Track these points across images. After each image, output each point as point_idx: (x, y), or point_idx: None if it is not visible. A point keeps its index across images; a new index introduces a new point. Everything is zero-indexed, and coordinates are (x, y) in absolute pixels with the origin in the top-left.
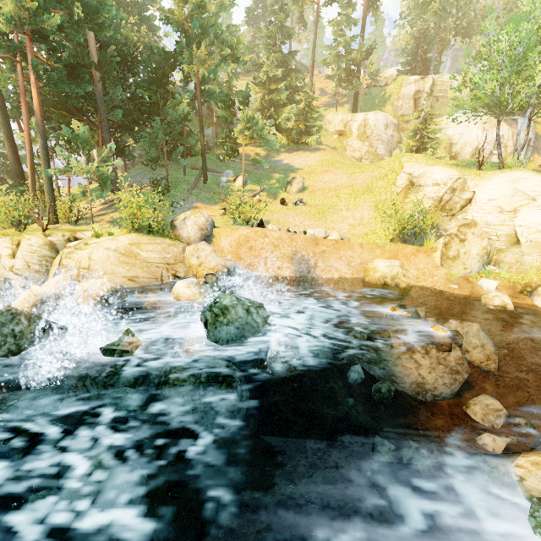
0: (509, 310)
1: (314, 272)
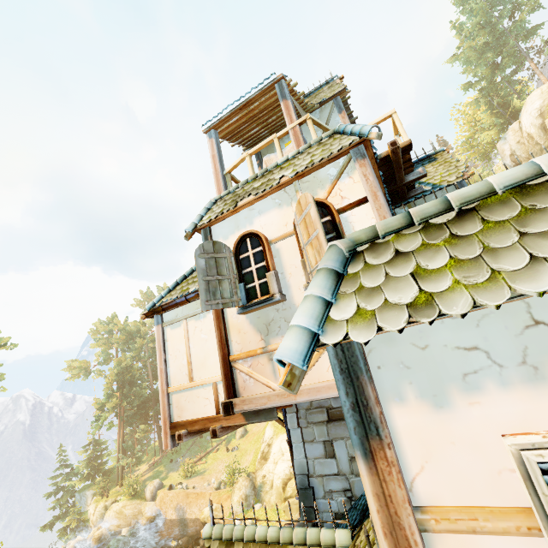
0: None
1: (186, 515)
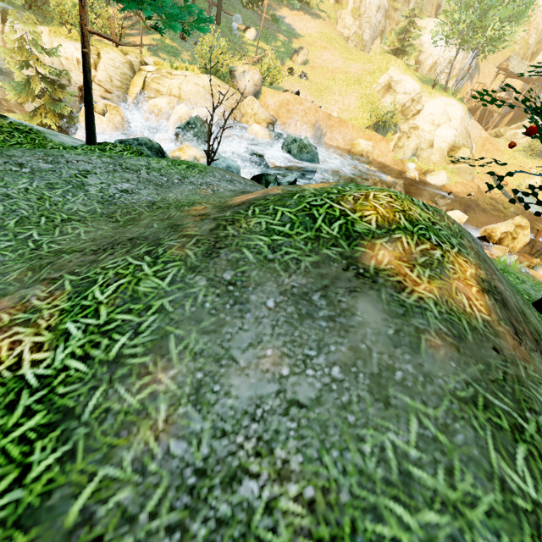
0: (415, 180)
1: (323, 139)
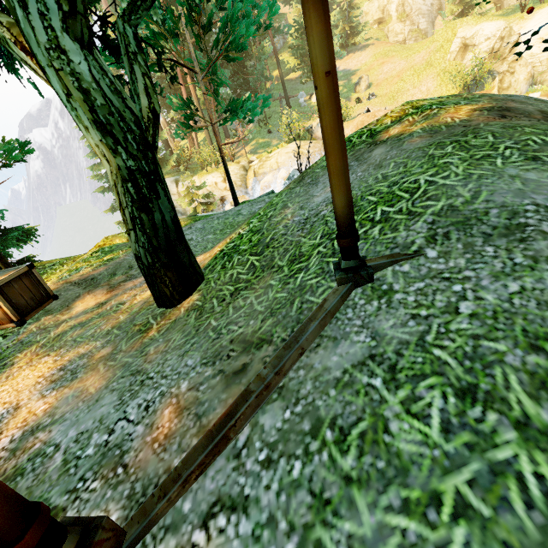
0: None
1: None
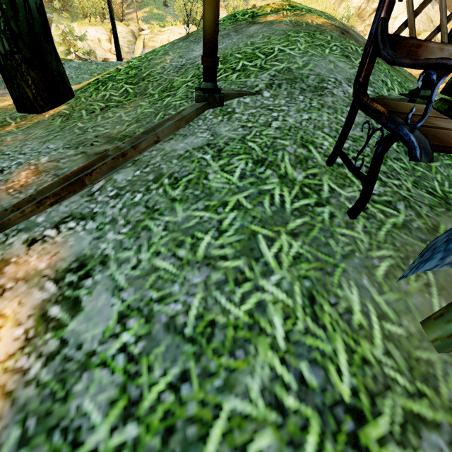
0: None
1: None
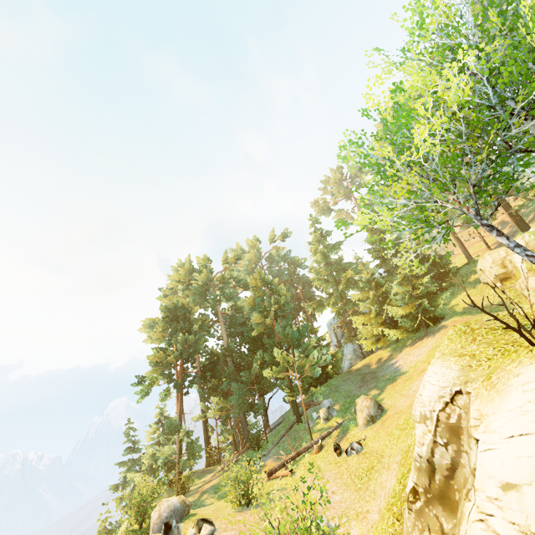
0: None
1: None
